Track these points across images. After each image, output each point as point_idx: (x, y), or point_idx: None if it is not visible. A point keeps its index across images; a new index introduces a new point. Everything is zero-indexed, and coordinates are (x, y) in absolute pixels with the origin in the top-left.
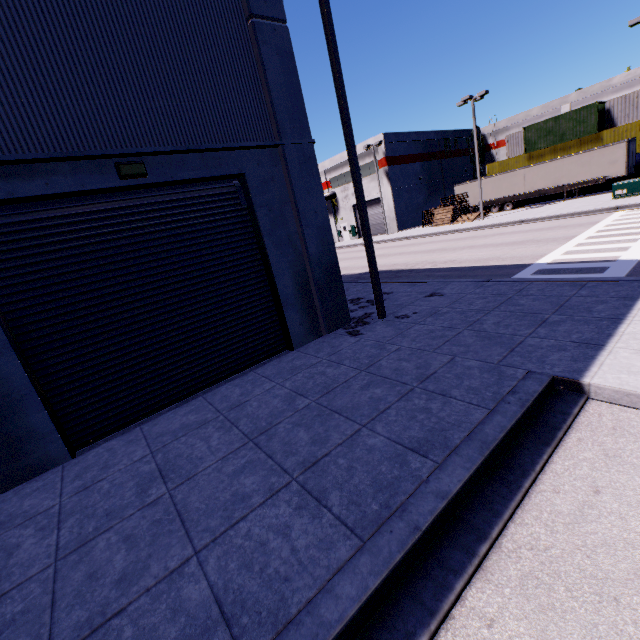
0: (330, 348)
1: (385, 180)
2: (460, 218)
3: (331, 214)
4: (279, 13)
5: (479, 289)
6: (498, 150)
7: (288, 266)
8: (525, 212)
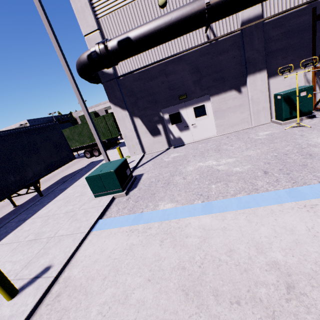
0: None
1: None
2: None
3: None
4: None
5: None
6: None
7: None
8: None
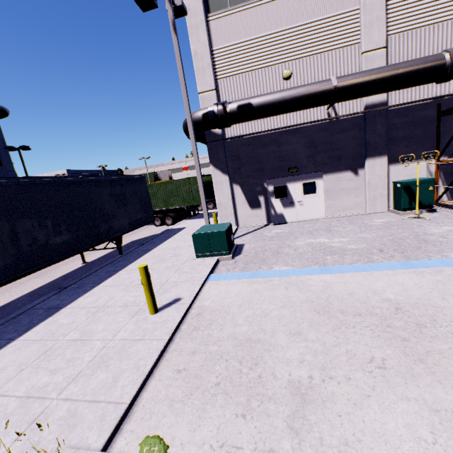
0: None
1: None
2: None
3: None
4: (13, 169)
5: None
6: None
7: None
8: None
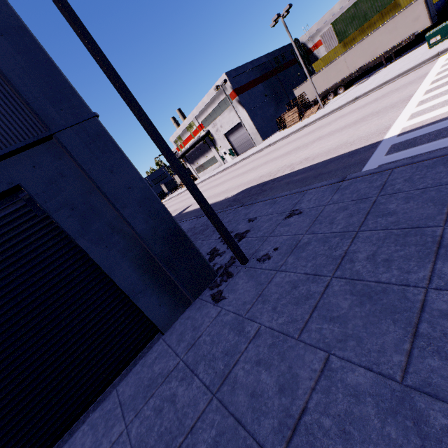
0: (191, 332)
1: (239, 107)
2: (305, 114)
3: (212, 146)
4: None
5: (336, 195)
6: (318, 50)
7: (121, 255)
8: (356, 89)
